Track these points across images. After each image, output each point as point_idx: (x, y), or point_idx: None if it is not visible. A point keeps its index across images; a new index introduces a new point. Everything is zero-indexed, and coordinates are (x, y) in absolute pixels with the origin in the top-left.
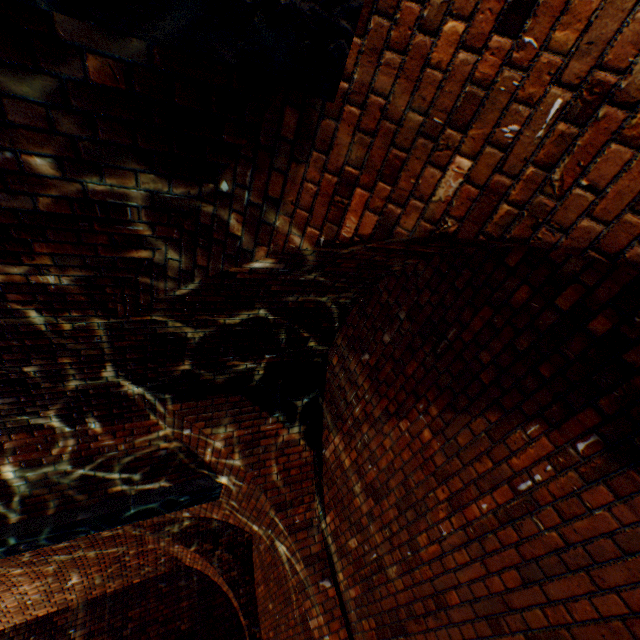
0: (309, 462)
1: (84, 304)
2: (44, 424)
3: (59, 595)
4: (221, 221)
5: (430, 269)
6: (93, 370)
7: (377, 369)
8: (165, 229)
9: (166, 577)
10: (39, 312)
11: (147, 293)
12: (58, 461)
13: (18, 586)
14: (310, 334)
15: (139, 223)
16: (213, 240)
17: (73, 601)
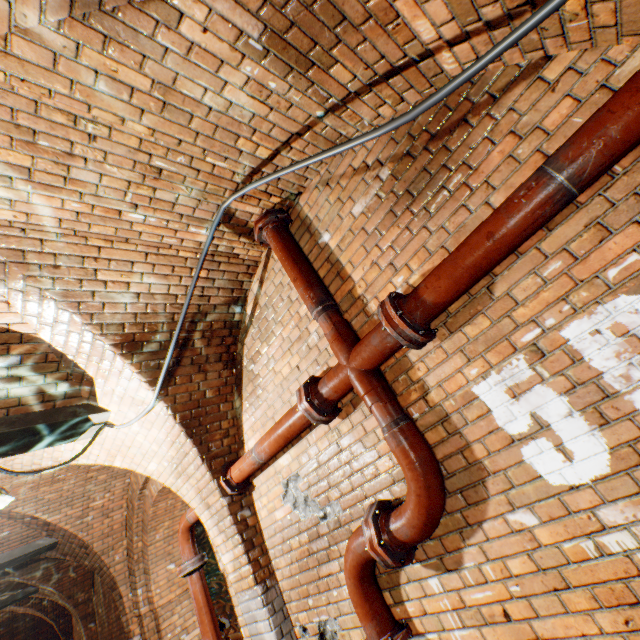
0: (90, 570)
1: None
2: None
3: None
4: None
5: None
6: None
7: None
8: None
9: (4, 623)
10: None
11: None
12: None
13: None
14: None
15: None
16: None
17: None
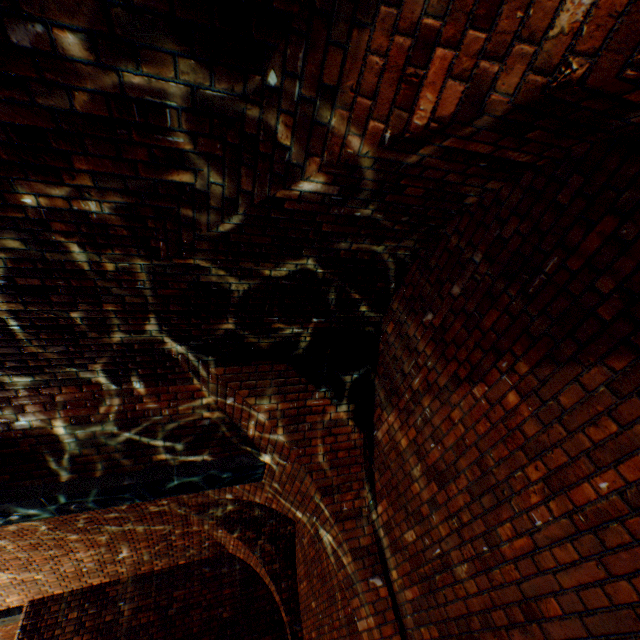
0: (358, 445)
1: (126, 240)
2: (92, 379)
3: (111, 566)
4: (268, 128)
5: (518, 191)
6: (137, 321)
7: (443, 329)
8: (207, 142)
9: (210, 562)
10: (83, 247)
11: (189, 229)
12: (105, 421)
13: (75, 552)
14: (362, 296)
15: (179, 133)
16: (259, 155)
17: (124, 574)
